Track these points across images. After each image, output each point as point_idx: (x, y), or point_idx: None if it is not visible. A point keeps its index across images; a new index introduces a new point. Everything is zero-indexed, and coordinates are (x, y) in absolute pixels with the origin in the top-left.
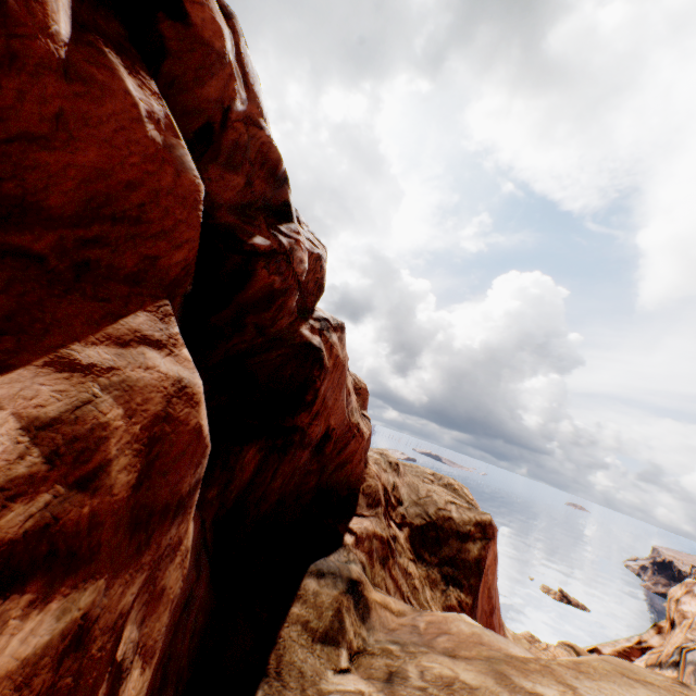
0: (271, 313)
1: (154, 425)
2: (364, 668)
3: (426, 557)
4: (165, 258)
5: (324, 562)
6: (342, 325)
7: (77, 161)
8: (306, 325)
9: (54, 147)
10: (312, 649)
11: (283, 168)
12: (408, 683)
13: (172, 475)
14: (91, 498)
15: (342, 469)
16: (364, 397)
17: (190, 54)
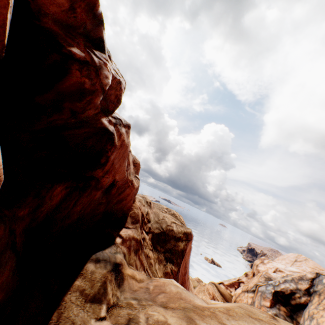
0: (82, 104)
1: None
2: (115, 316)
3: (158, 248)
4: None
5: (101, 253)
6: (129, 125)
7: None
8: (106, 118)
9: None
10: (84, 307)
11: (99, 9)
12: None
13: None
14: None
15: (120, 203)
16: (138, 168)
17: None
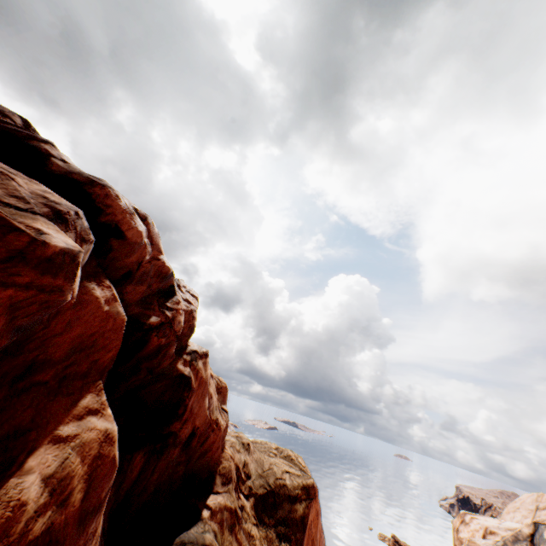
0: (158, 359)
1: (94, 462)
2: None
3: (266, 520)
4: (103, 358)
5: (186, 534)
6: (206, 352)
7: (72, 335)
8: (181, 361)
9: (64, 334)
10: None
11: (171, 271)
12: None
13: (99, 489)
14: (66, 510)
15: (204, 456)
16: (224, 393)
17: (125, 248)
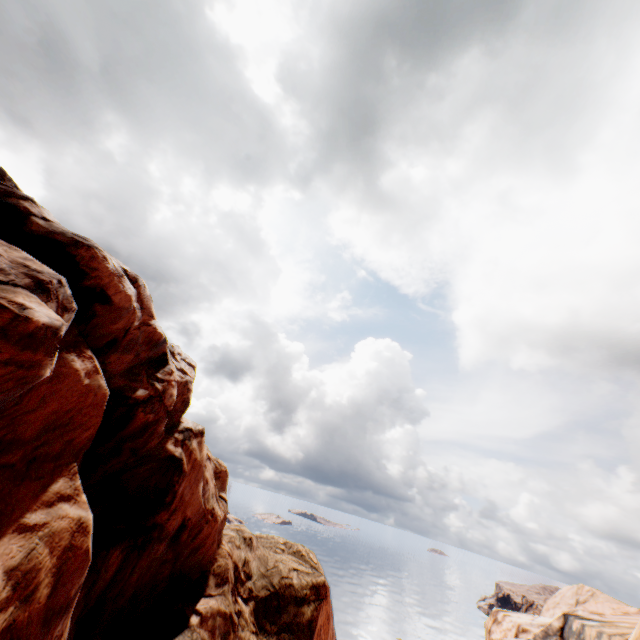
0: (144, 438)
1: (64, 554)
2: None
3: (268, 627)
4: (79, 437)
5: None
6: (202, 430)
7: (45, 411)
8: (171, 440)
9: (37, 411)
10: None
11: (163, 338)
12: None
13: (69, 585)
14: (30, 606)
15: (195, 553)
16: (224, 479)
17: (111, 314)
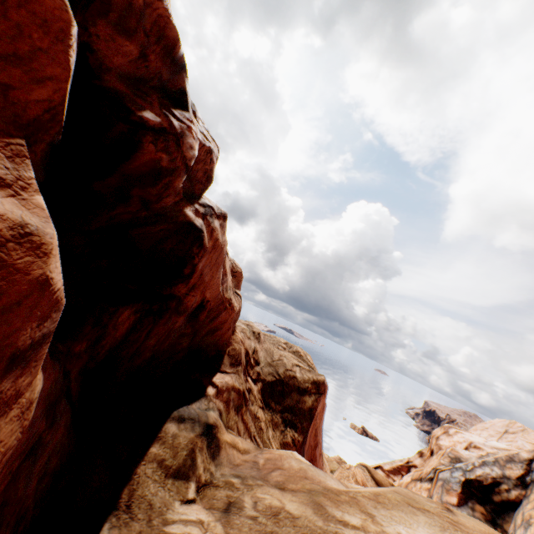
0: (157, 190)
1: None
2: (208, 499)
3: (273, 405)
4: (21, 90)
5: (186, 410)
6: (224, 215)
7: None
8: (191, 208)
9: None
10: (164, 484)
11: (181, 51)
12: (242, 513)
13: None
14: None
15: (212, 334)
16: (239, 279)
17: None
